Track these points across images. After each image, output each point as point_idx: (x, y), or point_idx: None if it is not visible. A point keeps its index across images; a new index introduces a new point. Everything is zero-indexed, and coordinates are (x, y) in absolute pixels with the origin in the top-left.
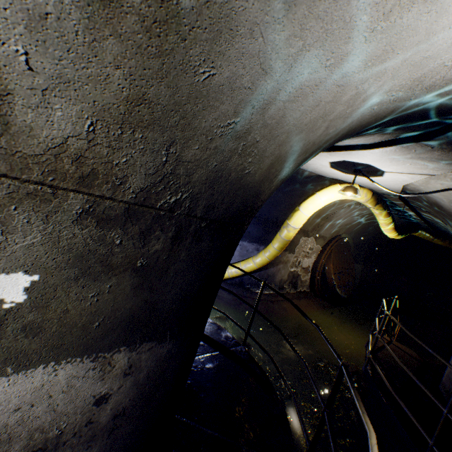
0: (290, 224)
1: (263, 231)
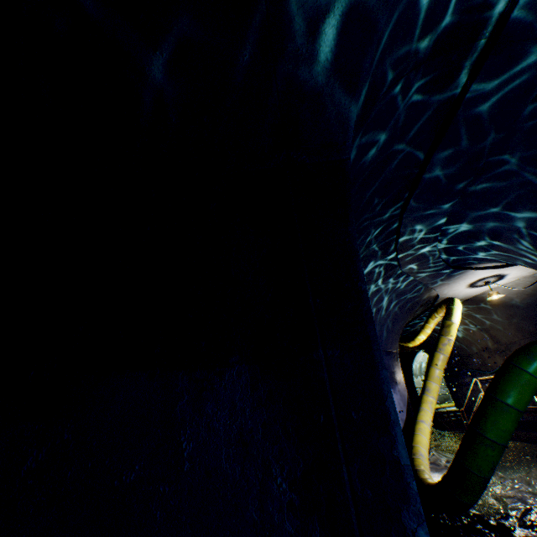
0: (451, 339)
1: (398, 366)
